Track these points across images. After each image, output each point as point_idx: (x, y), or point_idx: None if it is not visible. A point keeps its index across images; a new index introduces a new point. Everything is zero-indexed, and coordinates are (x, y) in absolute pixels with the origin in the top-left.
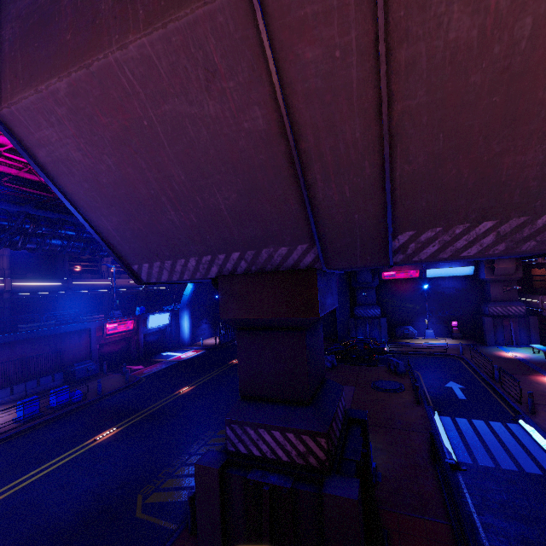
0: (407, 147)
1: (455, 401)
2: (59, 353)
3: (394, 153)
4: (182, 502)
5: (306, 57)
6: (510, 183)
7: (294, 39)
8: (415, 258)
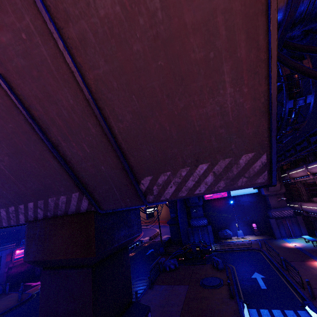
0: (113, 108)
1: (259, 291)
2: None
3: (106, 114)
4: None
5: (2, 41)
6: (204, 132)
7: None
8: (162, 198)
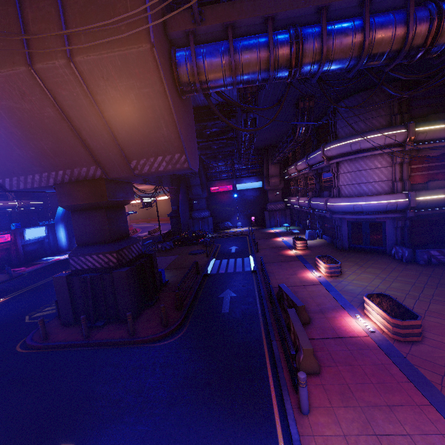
0: (116, 128)
1: (228, 254)
2: None
3: (113, 130)
4: (56, 312)
5: (63, 94)
6: (158, 143)
7: (56, 87)
8: (143, 172)
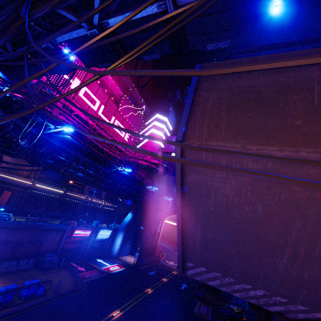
0: None
1: None
2: (40, 242)
3: None
4: None
5: None
6: None
7: None
8: None
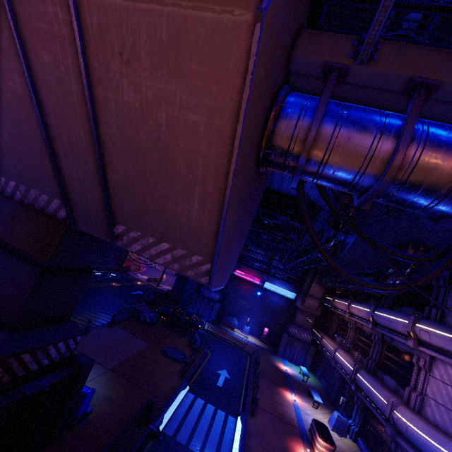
0: (112, 160)
1: (211, 385)
2: None
3: (105, 161)
4: None
5: (44, 58)
6: (173, 221)
7: (35, 40)
8: (129, 249)
